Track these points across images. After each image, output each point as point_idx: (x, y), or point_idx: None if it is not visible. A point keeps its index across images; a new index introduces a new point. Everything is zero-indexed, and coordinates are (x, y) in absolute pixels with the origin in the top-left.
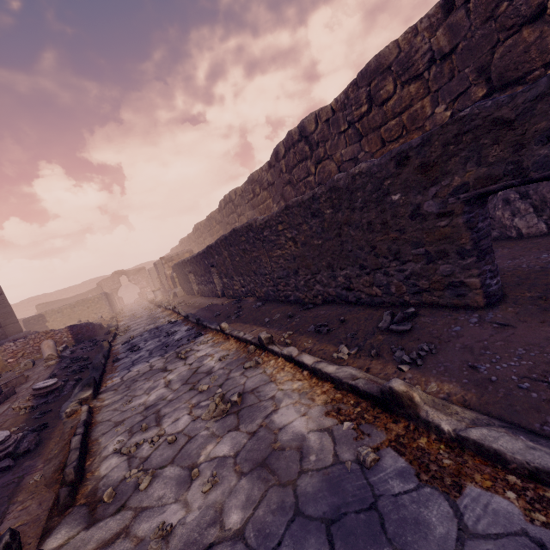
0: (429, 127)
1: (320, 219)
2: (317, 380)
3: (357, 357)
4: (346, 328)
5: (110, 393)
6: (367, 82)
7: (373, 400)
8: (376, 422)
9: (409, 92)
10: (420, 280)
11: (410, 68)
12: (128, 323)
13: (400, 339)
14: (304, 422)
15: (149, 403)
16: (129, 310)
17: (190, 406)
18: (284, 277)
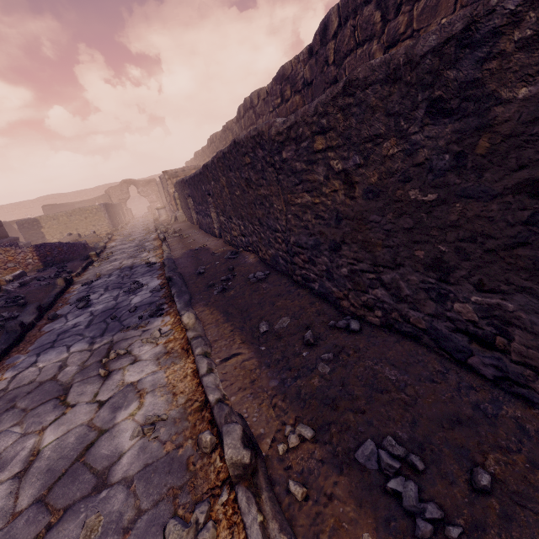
0: None
1: (461, 123)
2: None
3: None
4: None
5: None
6: None
7: None
8: None
9: None
10: None
11: None
12: (116, 246)
13: None
14: None
15: None
16: (132, 226)
17: None
18: (307, 247)
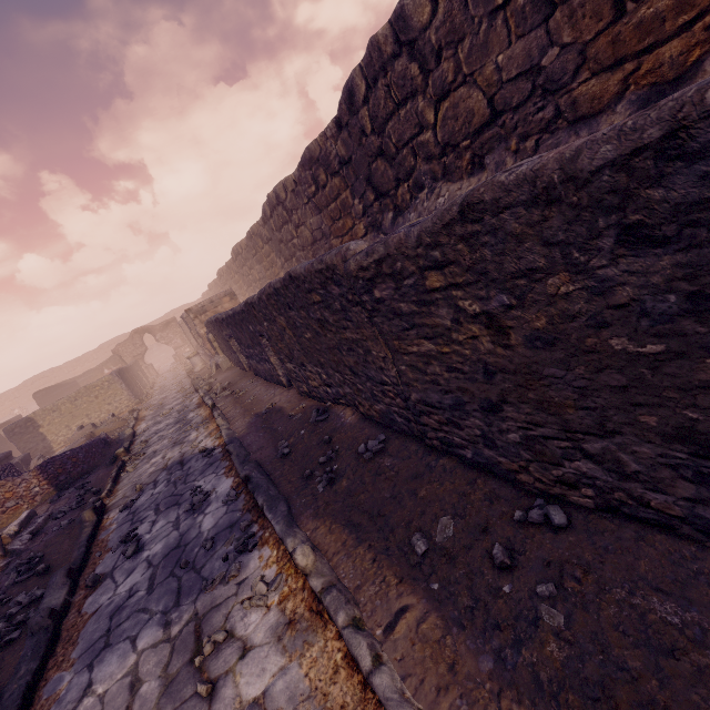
0: None
1: (689, 256)
2: None
3: None
4: None
5: None
6: None
7: None
8: None
9: None
10: None
11: None
12: (149, 429)
13: None
14: None
15: None
16: (160, 389)
17: None
18: (443, 407)
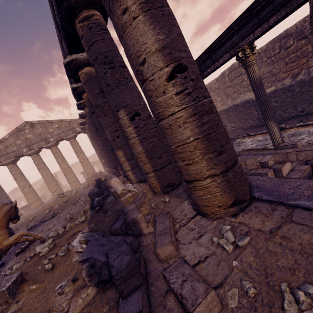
0: (310, 56)
1: (292, 92)
2: None
3: None
4: (312, 118)
5: None
6: (279, 41)
7: None
8: None
9: (301, 43)
10: None
11: (302, 34)
12: None
13: None
14: None
15: (255, 146)
16: None
17: None
18: None
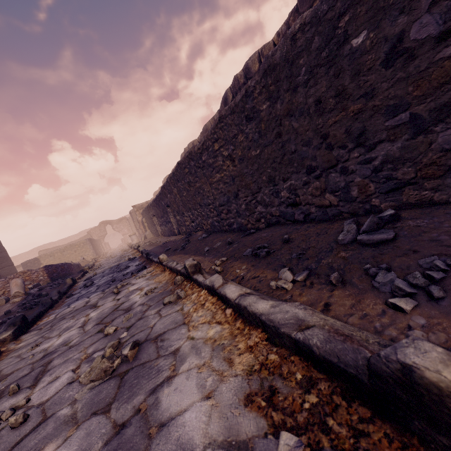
0: None
1: (255, 121)
2: (243, 324)
3: (306, 286)
4: (291, 248)
5: (33, 333)
6: (308, 4)
7: (346, 384)
8: (362, 450)
9: None
10: (400, 168)
11: None
12: (102, 263)
13: (377, 253)
14: (204, 415)
15: (50, 349)
16: (111, 253)
17: (84, 356)
18: (225, 203)
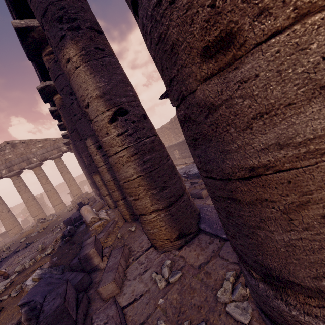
0: None
1: None
2: None
3: None
4: None
5: None
6: None
7: None
8: None
9: None
10: None
11: None
12: None
13: None
14: None
15: None
16: None
17: None
18: None
